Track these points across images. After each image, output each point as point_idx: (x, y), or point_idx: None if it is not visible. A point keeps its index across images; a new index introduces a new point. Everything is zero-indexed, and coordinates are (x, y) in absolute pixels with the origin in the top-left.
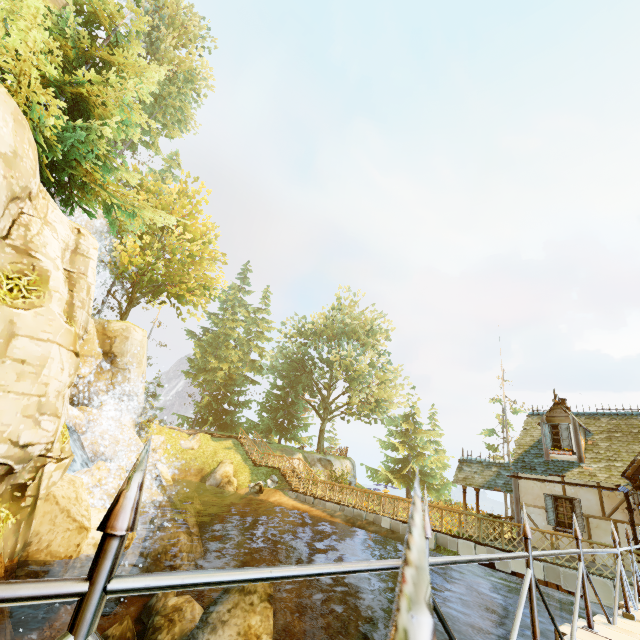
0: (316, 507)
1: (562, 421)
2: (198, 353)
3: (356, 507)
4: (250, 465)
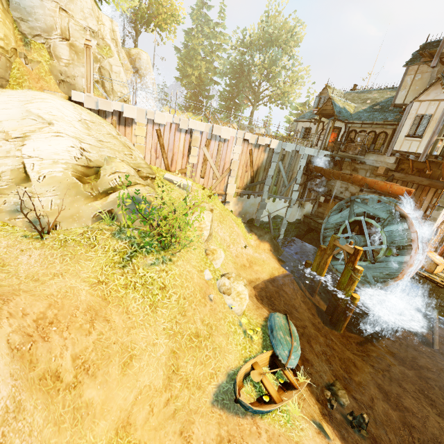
0: None
1: (324, 95)
2: (180, 65)
3: None
4: None
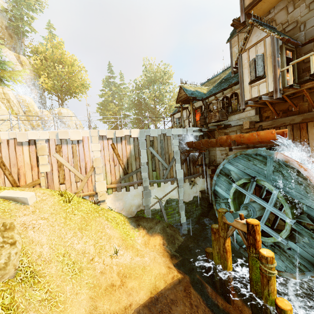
0: None
1: None
2: (98, 111)
3: None
4: None
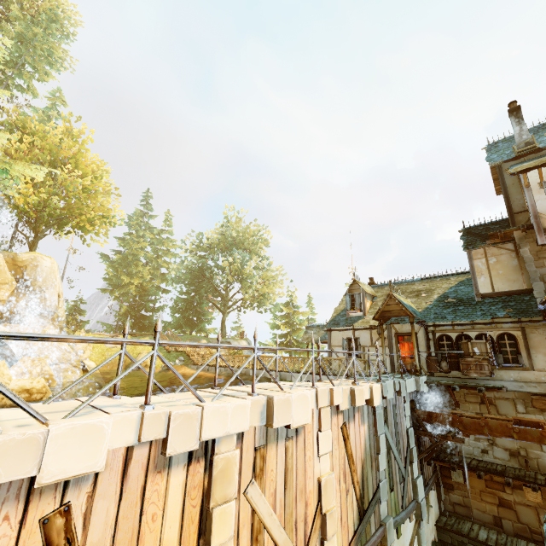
0: (209, 372)
1: (357, 292)
2: (110, 272)
3: (235, 367)
4: (164, 352)
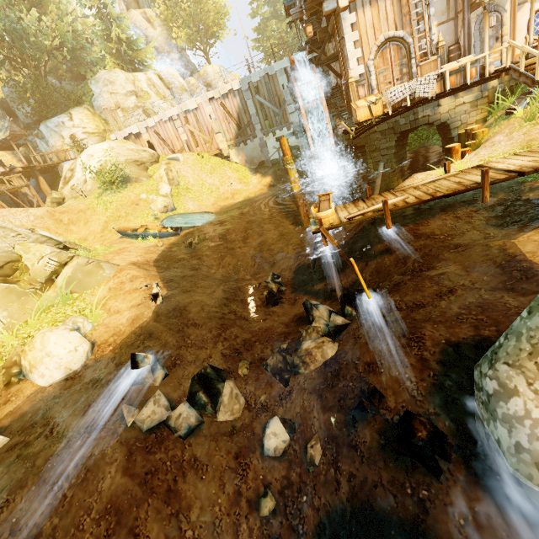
0: None
1: None
2: (254, 47)
3: None
4: None
